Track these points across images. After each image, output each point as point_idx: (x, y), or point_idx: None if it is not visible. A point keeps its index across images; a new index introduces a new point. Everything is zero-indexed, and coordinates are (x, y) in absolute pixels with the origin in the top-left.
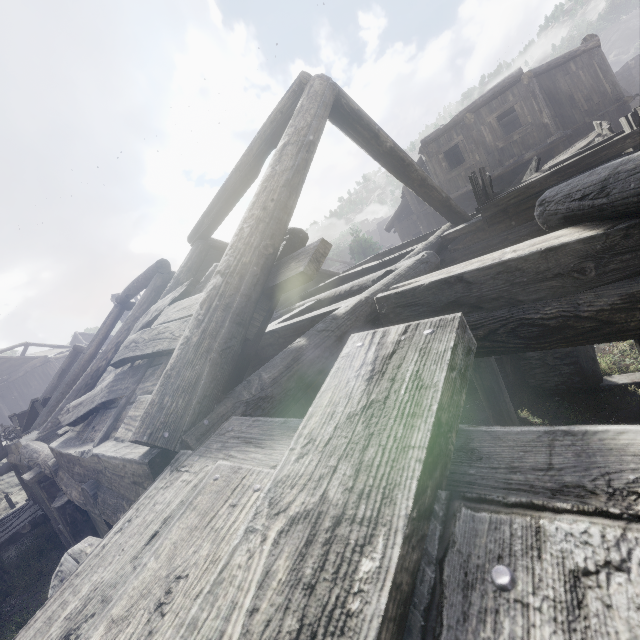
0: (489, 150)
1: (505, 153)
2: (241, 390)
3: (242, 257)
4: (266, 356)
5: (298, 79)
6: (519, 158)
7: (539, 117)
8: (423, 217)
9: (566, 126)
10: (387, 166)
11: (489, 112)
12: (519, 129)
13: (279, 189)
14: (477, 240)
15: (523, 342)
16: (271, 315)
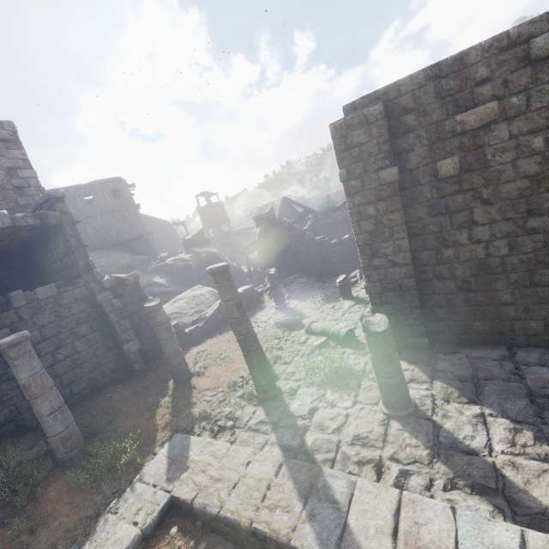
0: None
1: None
2: None
3: None
4: None
5: None
6: None
7: None
8: None
9: None
10: None
11: None
12: None
13: None
14: None
15: None
16: None
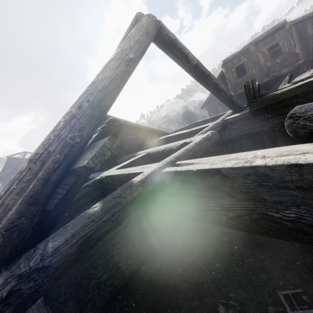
0: (261, 67)
1: (270, 69)
2: (21, 262)
3: (49, 146)
4: (107, 188)
5: (135, 17)
6: (278, 72)
7: (293, 49)
8: (221, 103)
9: (309, 55)
10: (193, 76)
11: (264, 45)
12: (280, 55)
13: (95, 92)
14: (245, 124)
15: (263, 230)
16: (83, 182)
